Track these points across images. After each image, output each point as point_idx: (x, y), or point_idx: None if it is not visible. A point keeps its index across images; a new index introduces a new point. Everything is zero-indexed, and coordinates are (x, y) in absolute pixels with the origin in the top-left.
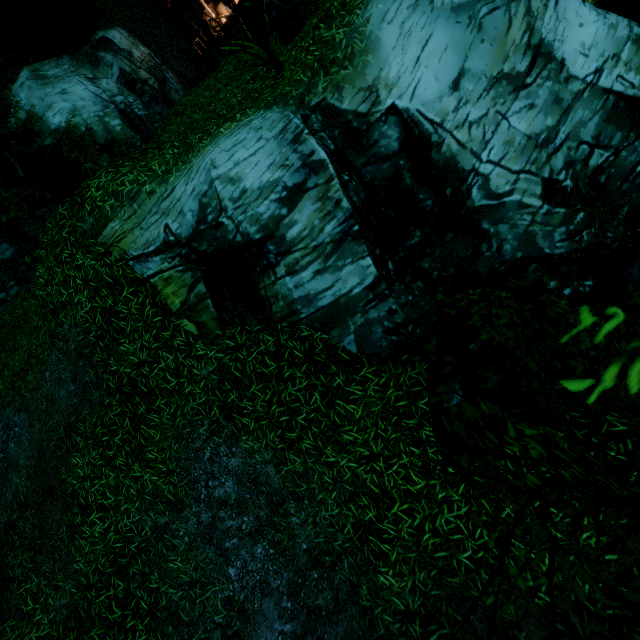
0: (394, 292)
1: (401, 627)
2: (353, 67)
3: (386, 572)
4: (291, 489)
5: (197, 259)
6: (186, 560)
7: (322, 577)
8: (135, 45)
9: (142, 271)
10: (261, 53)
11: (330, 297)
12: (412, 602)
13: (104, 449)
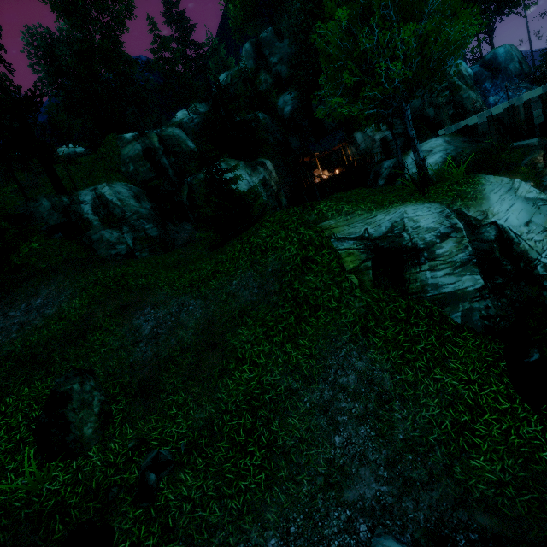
0: (490, 298)
1: (496, 491)
2: (476, 202)
3: (478, 458)
4: (399, 392)
5: (373, 249)
6: (302, 420)
7: (416, 459)
8: (274, 170)
9: (337, 245)
10: (412, 187)
11: (451, 289)
12: (503, 477)
13: (267, 329)
